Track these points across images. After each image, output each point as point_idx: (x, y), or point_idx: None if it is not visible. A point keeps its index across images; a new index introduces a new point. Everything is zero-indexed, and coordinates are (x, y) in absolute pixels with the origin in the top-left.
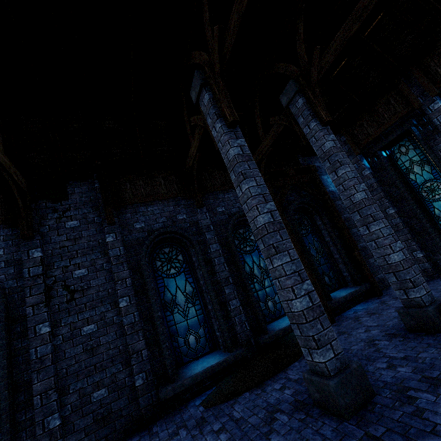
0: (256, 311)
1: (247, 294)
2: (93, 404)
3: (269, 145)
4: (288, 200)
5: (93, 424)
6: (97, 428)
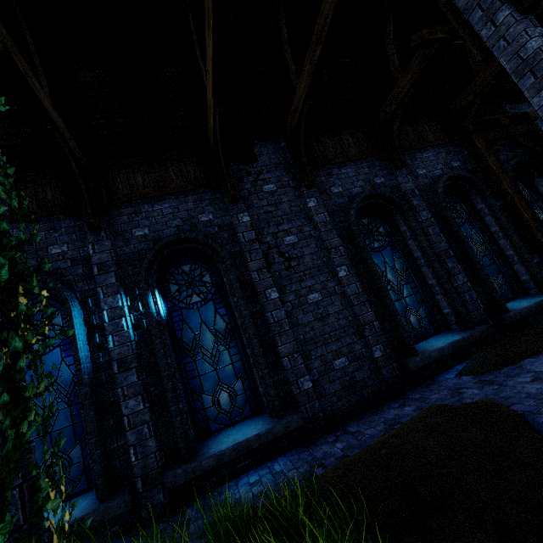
0: (490, 286)
1: (474, 269)
2: (337, 372)
3: (493, 76)
4: (499, 160)
5: (341, 390)
6: (347, 395)
